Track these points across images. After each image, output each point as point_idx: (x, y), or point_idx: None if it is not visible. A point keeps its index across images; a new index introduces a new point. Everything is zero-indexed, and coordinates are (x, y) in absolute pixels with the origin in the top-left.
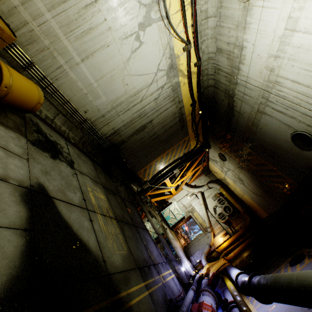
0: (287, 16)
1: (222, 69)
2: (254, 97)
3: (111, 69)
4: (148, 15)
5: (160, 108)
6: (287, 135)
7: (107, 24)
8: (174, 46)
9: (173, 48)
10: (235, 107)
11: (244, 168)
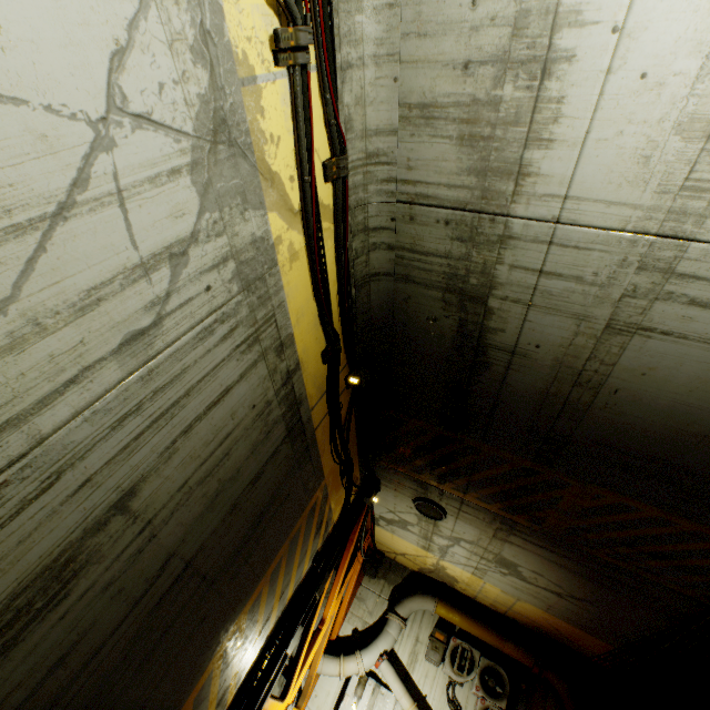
0: None
1: (432, 194)
2: (597, 276)
3: None
4: None
5: (179, 400)
6: None
7: None
8: None
9: (218, 1)
10: (493, 334)
11: (526, 530)
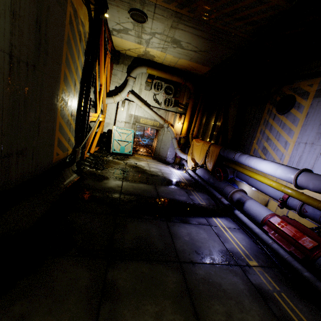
0: None
1: None
2: None
3: None
4: None
5: None
6: None
7: None
8: None
9: None
10: None
11: (187, 19)
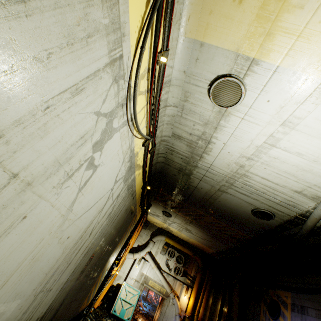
0: (270, 134)
1: (178, 152)
2: (217, 180)
3: (34, 246)
4: (109, 125)
5: (113, 218)
6: (247, 209)
7: (22, 179)
8: (135, 145)
9: (134, 148)
10: (190, 182)
11: (194, 223)
